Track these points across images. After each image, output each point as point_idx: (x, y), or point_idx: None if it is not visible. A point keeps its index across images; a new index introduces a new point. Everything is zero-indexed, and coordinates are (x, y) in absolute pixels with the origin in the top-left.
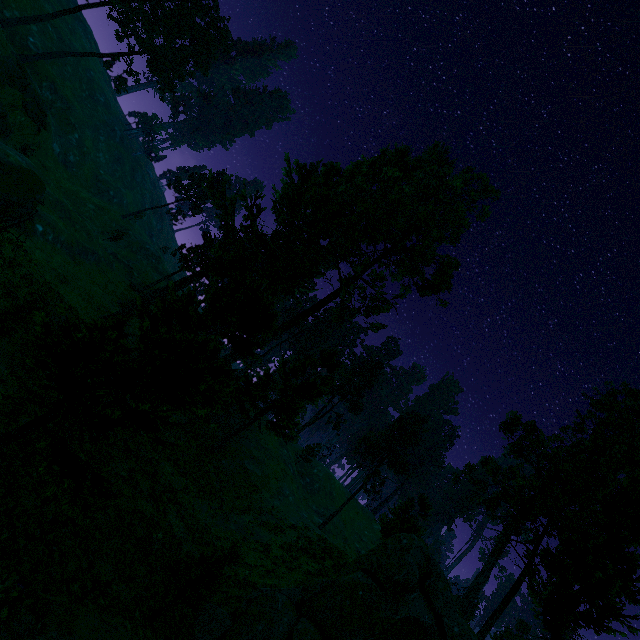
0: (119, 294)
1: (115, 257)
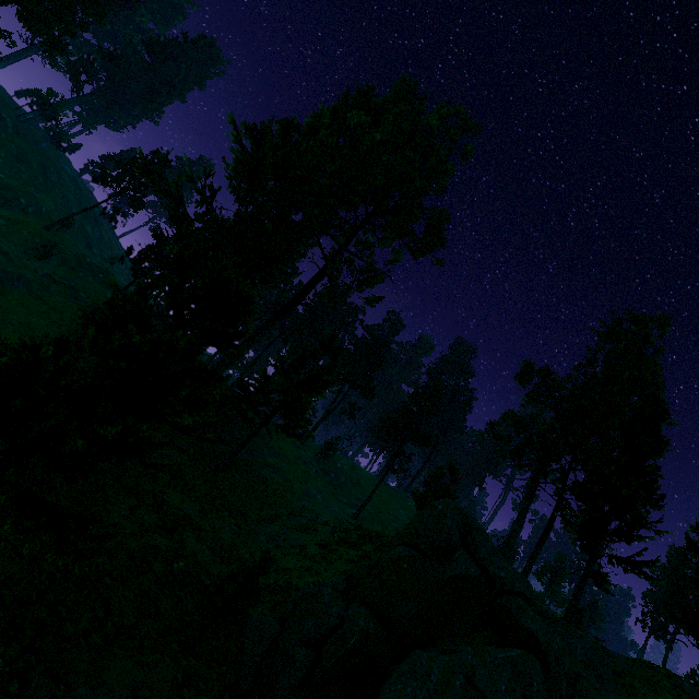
0: (68, 321)
1: (50, 279)
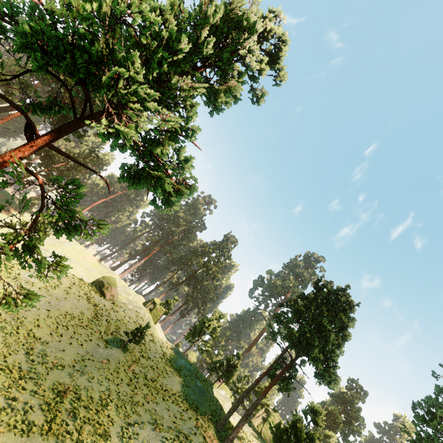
0: None
1: None
